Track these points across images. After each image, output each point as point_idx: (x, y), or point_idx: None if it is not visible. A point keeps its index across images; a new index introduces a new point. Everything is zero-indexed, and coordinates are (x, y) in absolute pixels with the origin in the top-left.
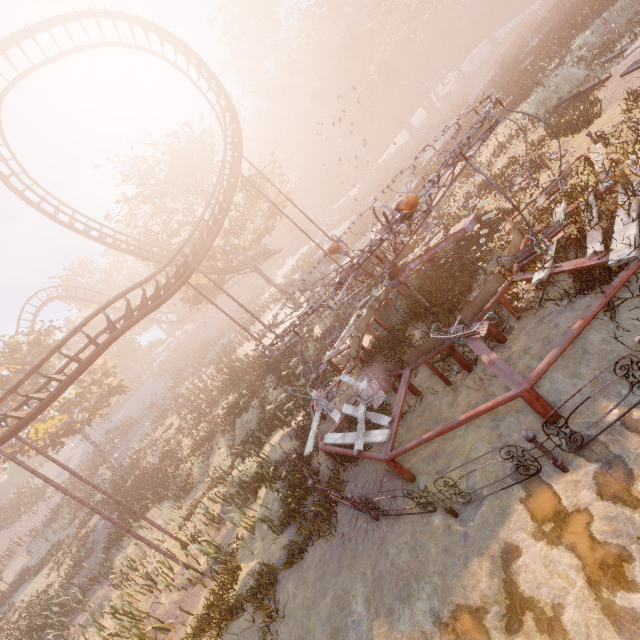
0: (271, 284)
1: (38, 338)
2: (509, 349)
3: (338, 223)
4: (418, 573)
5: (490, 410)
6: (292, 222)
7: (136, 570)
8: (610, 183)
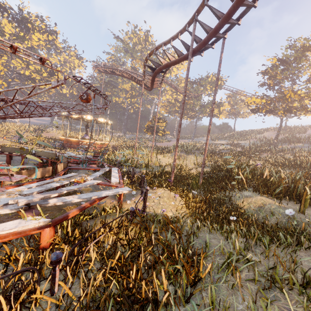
0: None
1: (306, 46)
2: None
3: None
4: None
5: None
6: None
7: (179, 159)
8: None
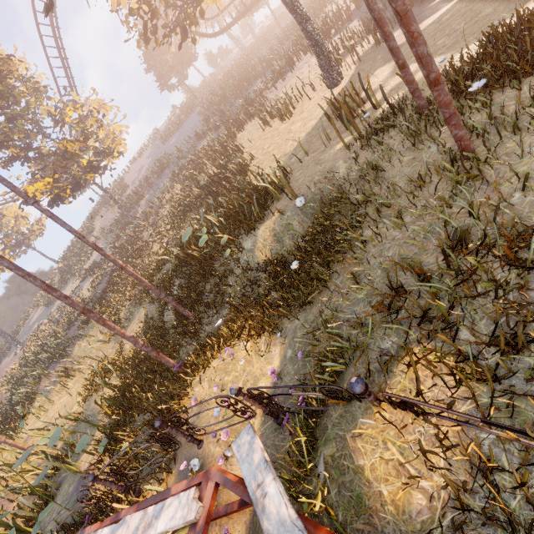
0: (289, 11)
1: None
2: None
3: None
4: None
5: None
6: None
7: (72, 376)
8: None
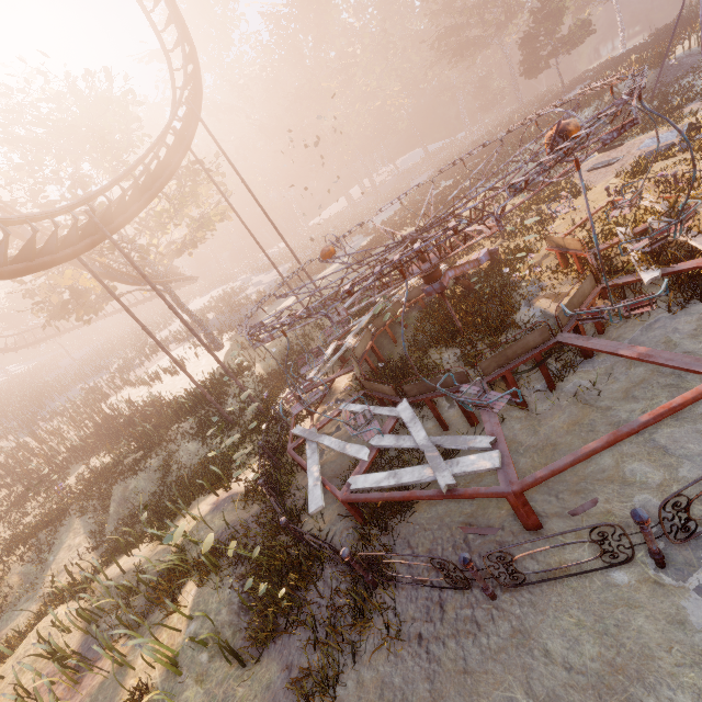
0: (185, 312)
1: None
2: (604, 362)
3: (268, 268)
4: (643, 674)
5: (691, 403)
6: (247, 228)
7: None
8: (695, 202)
